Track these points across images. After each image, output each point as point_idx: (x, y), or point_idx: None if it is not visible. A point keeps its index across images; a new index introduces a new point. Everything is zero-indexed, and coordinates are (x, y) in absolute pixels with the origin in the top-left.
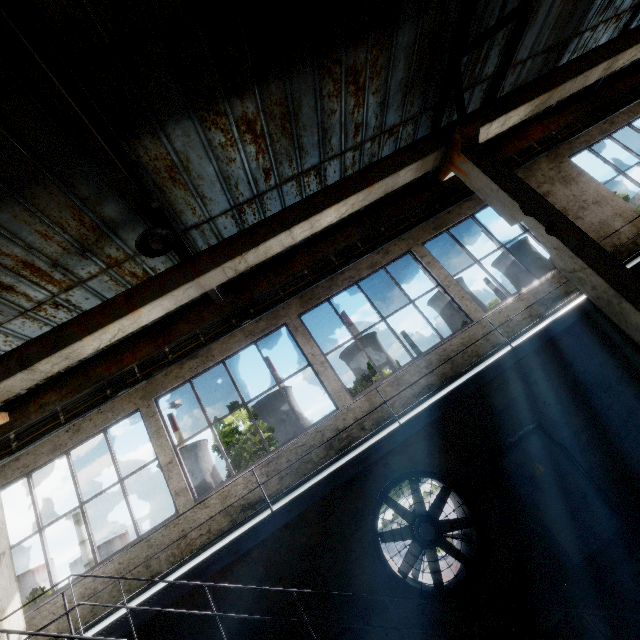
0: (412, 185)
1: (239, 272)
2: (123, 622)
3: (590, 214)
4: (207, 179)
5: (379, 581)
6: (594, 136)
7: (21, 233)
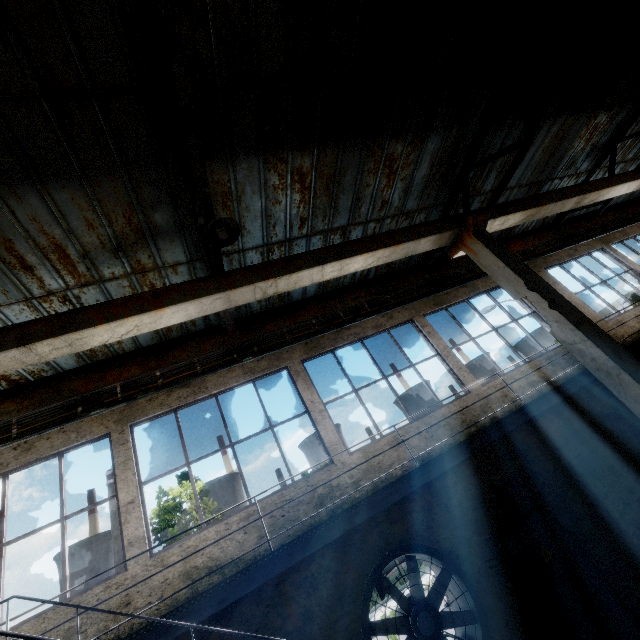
0: (415, 266)
1: (266, 296)
2: None
3: None
4: (252, 213)
5: None
6: (563, 257)
7: (70, 216)
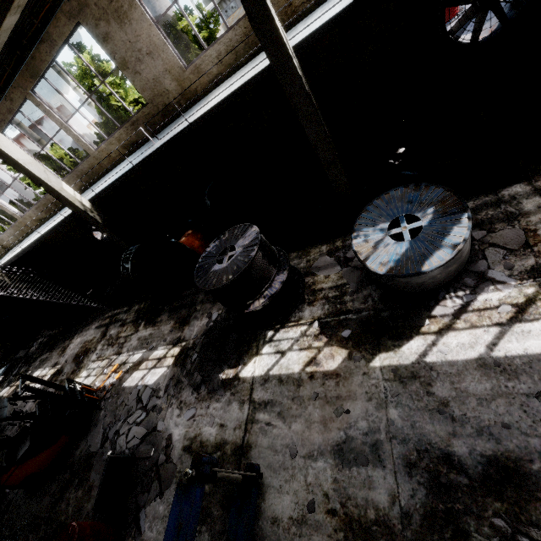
0: None
1: None
2: (9, 261)
3: (146, 69)
4: None
5: (96, 239)
6: None
7: None
